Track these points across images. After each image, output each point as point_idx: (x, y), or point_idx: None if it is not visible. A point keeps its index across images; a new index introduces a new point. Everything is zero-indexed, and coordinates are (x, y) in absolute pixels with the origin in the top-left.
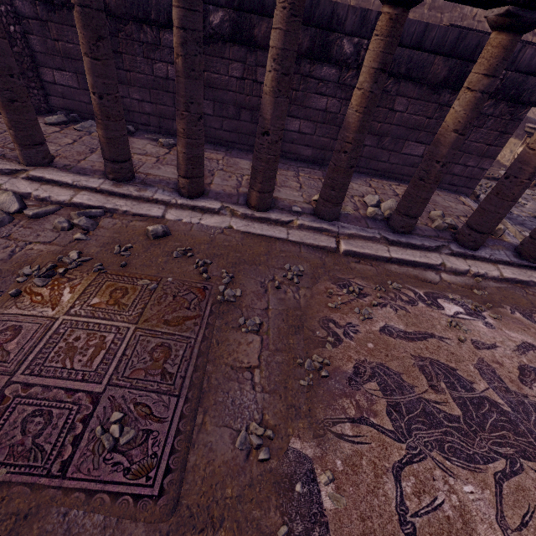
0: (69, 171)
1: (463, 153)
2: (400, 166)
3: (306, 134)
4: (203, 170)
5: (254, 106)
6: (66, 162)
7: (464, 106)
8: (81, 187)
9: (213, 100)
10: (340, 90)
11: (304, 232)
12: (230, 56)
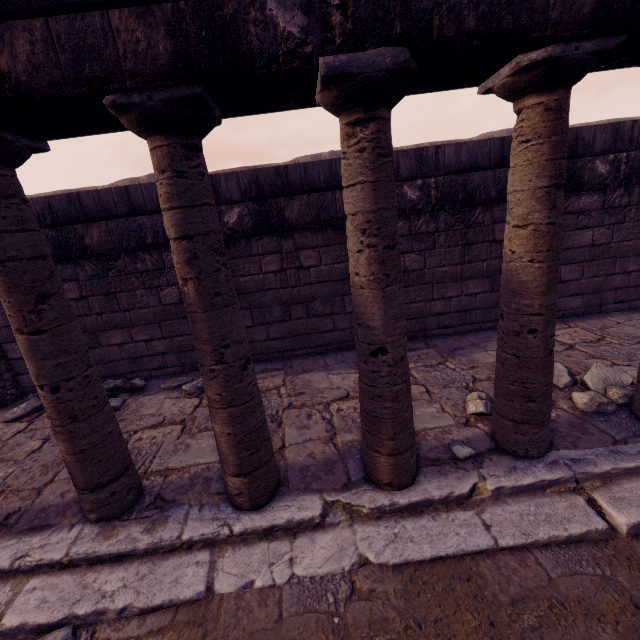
0: (11, 530)
1: (615, 259)
2: None
3: None
4: (269, 445)
5: (306, 297)
6: (14, 503)
7: None
8: (29, 567)
9: (248, 308)
10: (416, 241)
11: (513, 506)
12: (260, 251)
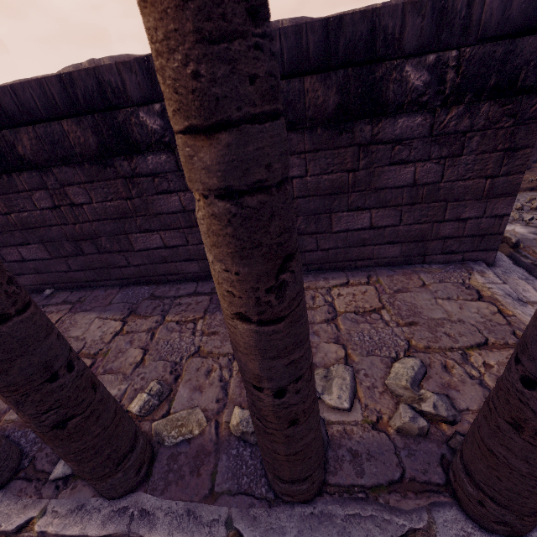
0: None
1: (446, 203)
2: (342, 249)
3: (176, 246)
4: None
5: (91, 234)
6: None
7: (210, 248)
8: None
9: (41, 242)
10: None
11: None
12: (26, 186)
